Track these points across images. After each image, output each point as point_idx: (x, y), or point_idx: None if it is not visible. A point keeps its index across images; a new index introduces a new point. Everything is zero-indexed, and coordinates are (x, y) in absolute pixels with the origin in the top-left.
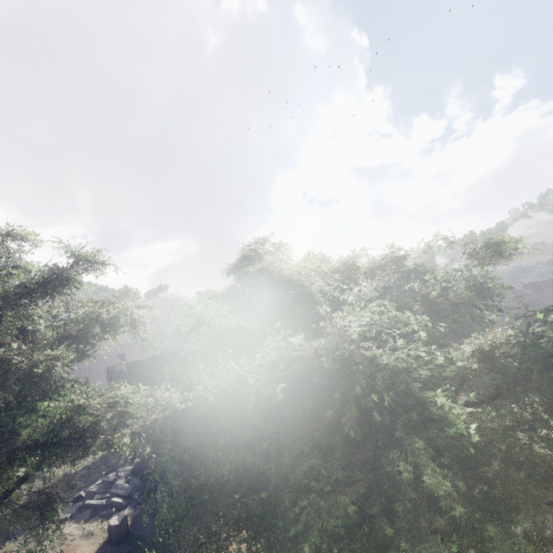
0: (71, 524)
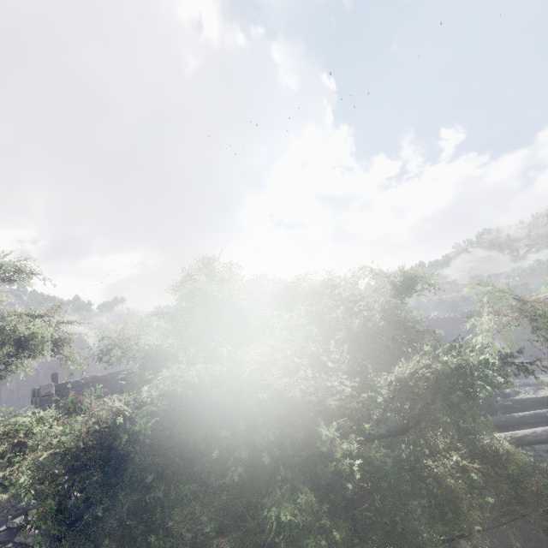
0: None
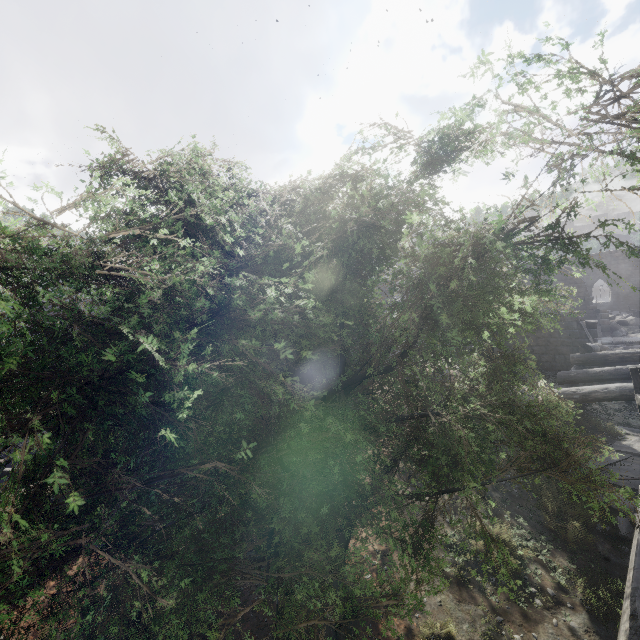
0: None
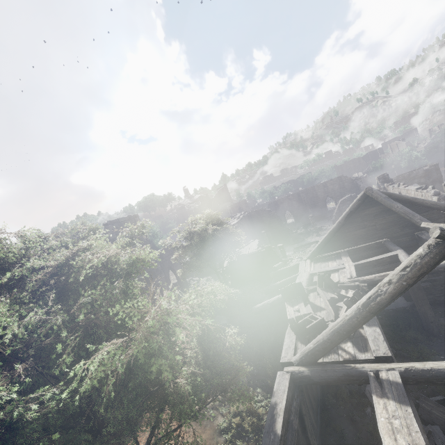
0: None
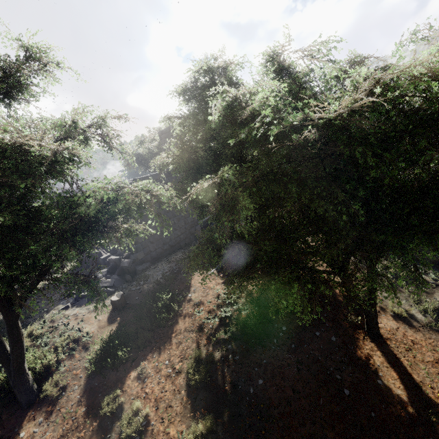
0: (74, 308)
